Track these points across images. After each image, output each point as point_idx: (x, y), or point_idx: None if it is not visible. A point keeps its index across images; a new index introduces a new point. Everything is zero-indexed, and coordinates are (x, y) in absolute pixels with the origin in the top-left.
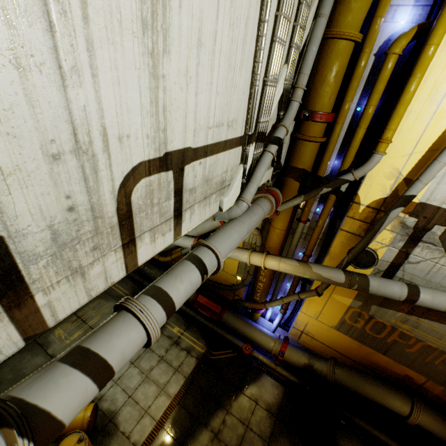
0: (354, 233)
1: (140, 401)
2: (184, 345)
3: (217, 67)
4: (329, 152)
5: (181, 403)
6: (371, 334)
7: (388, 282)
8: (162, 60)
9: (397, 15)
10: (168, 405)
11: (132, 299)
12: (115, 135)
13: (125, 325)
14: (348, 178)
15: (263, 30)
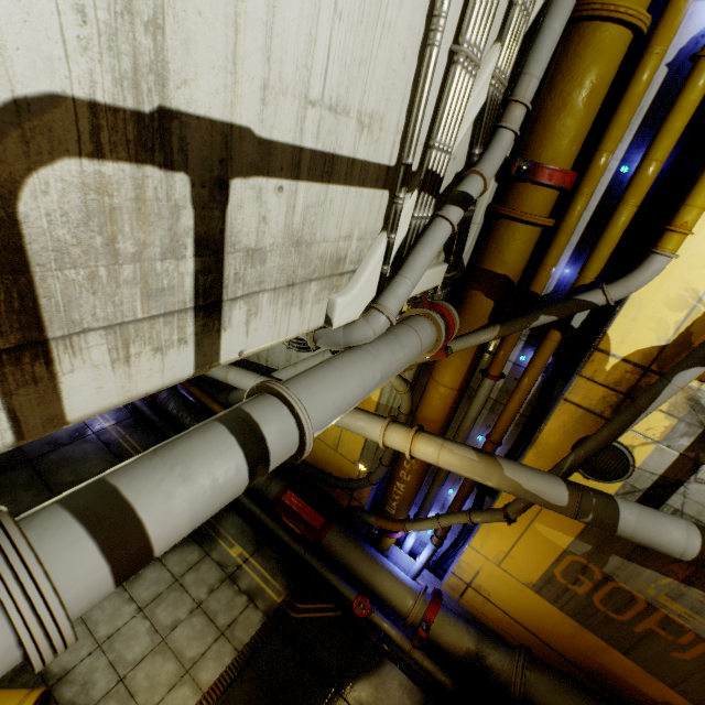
0: (591, 409)
1: (139, 691)
2: (245, 585)
3: None
4: (559, 249)
5: None
6: (604, 611)
7: (659, 518)
8: None
9: None
10: None
11: (3, 518)
12: None
13: None
14: (594, 298)
15: None
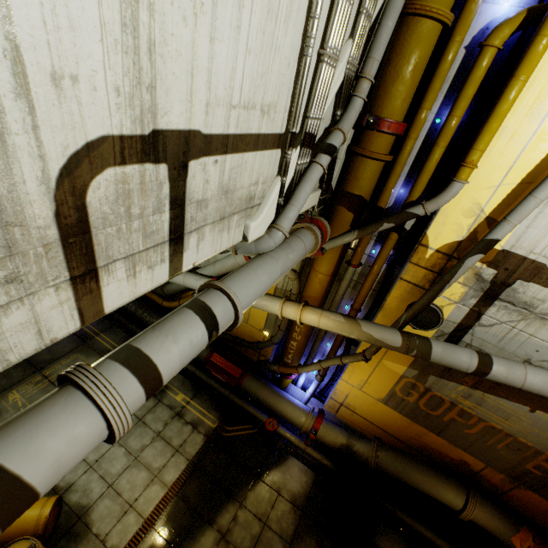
0: (417, 284)
1: (124, 491)
2: (189, 418)
3: (250, 4)
4: (396, 176)
5: (180, 495)
6: (425, 411)
7: (455, 349)
8: None
9: None
10: (162, 498)
11: (86, 367)
12: (43, 68)
13: (68, 412)
14: (417, 211)
15: None
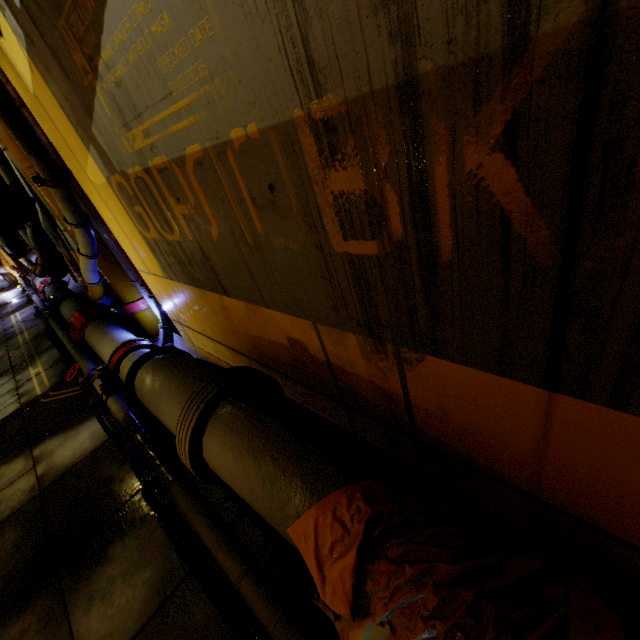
0: None
1: None
2: (24, 390)
3: None
4: None
5: None
6: (174, 242)
7: None
8: None
9: None
10: None
11: None
12: None
13: None
14: None
15: None
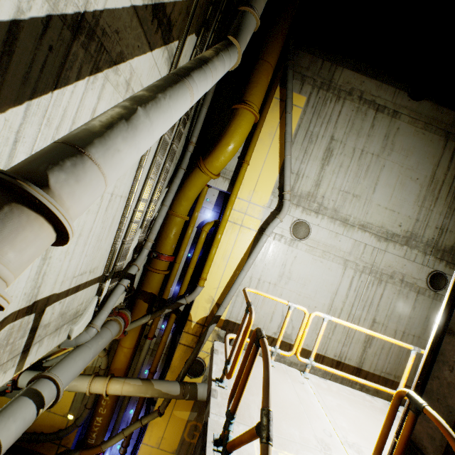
0: (189, 345)
1: None
2: None
3: (89, 243)
4: (172, 281)
5: None
6: None
7: None
8: (53, 249)
9: (206, 212)
10: None
11: None
12: None
13: None
14: (183, 301)
15: (124, 220)
